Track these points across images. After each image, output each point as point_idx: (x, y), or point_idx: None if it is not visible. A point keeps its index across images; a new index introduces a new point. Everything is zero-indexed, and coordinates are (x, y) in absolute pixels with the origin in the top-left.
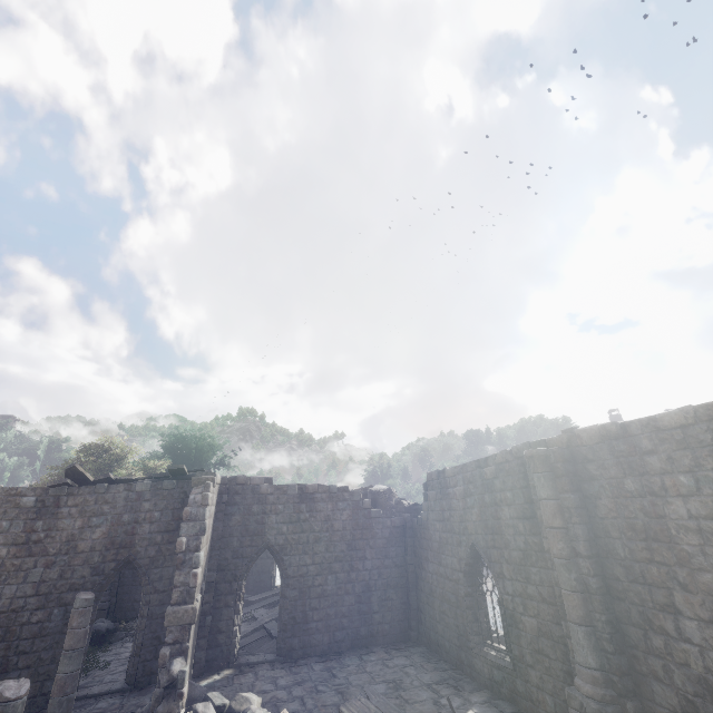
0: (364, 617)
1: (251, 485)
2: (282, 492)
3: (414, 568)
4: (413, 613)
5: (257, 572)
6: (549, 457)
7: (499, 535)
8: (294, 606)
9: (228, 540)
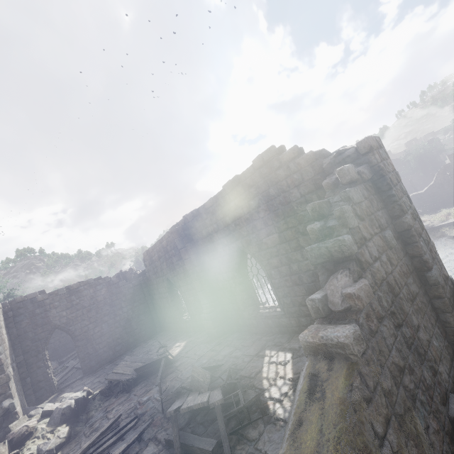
0: (130, 334)
1: (29, 299)
2: (55, 295)
3: (151, 301)
4: (156, 320)
5: (63, 345)
6: (179, 230)
7: (175, 270)
8: (86, 348)
9: (25, 336)
